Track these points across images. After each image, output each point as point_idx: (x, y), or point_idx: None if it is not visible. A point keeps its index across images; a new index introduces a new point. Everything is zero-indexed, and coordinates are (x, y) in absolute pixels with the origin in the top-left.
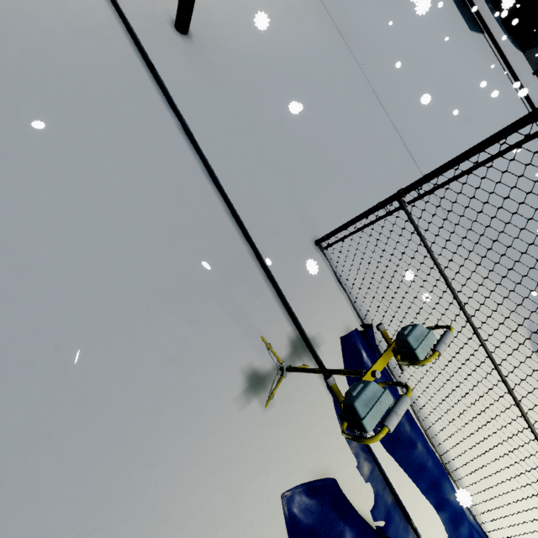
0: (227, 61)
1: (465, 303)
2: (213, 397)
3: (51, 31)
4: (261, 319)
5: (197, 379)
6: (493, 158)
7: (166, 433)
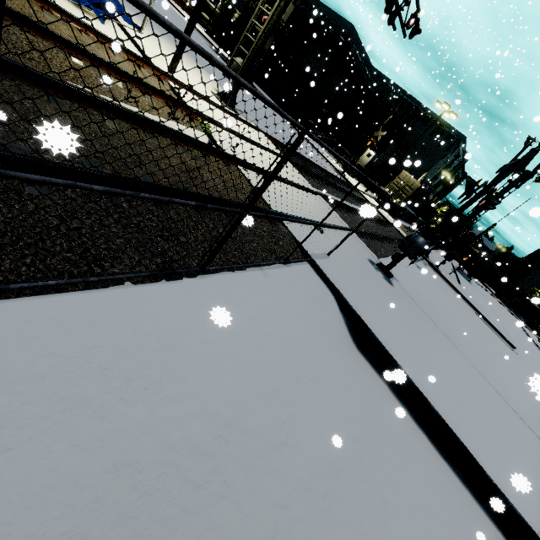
0: None
1: None
2: None
3: None
4: None
5: None
6: None
7: None
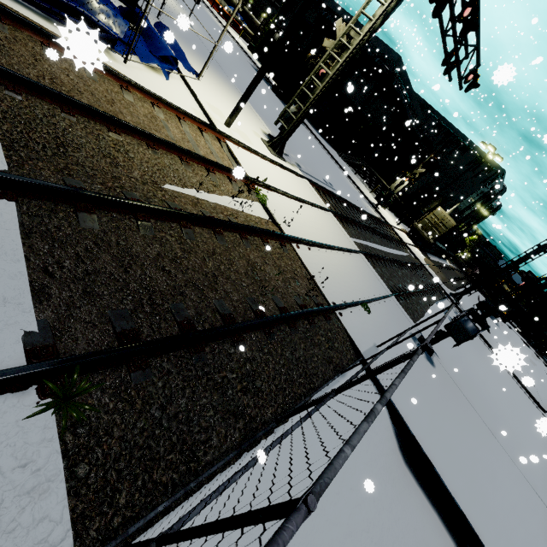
0: None
1: None
2: None
3: None
4: None
5: None
6: None
7: None
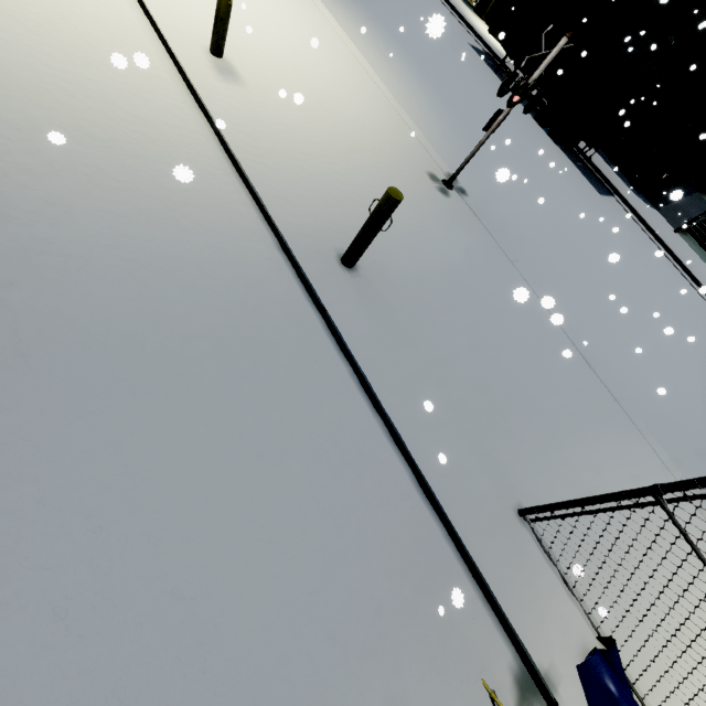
0: (392, 289)
1: None
2: None
3: (228, 288)
4: (476, 648)
5: None
6: None
7: None
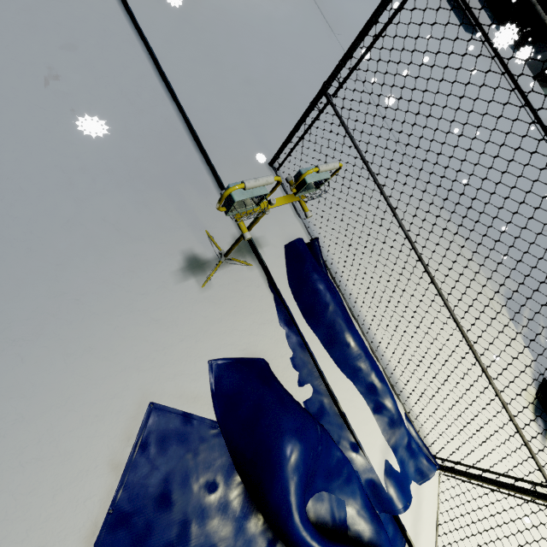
0: (197, 7)
1: (383, 186)
2: (150, 266)
3: None
4: (207, 216)
5: (136, 248)
6: (386, 26)
7: (99, 282)
